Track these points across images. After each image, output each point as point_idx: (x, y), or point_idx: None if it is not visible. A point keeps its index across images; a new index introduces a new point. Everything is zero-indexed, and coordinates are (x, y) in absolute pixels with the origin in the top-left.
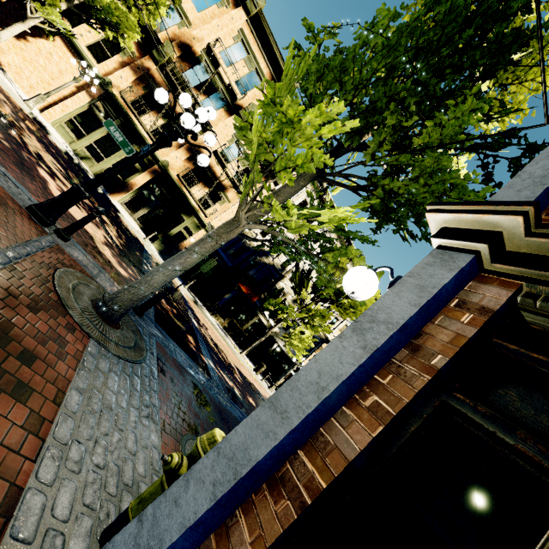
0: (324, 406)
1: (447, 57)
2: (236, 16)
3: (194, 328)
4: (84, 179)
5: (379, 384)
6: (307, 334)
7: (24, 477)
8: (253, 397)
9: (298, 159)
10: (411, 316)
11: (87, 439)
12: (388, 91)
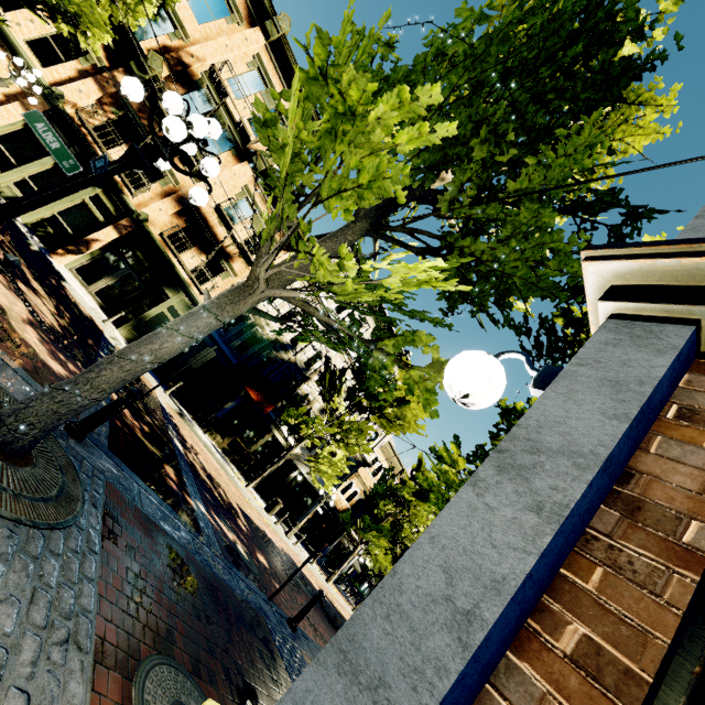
0: (476, 663)
1: (548, 79)
2: (251, 38)
3: (176, 453)
4: (7, 228)
5: (579, 592)
6: (340, 456)
7: None
8: (264, 552)
9: (362, 175)
10: (618, 439)
11: None
12: (474, 114)
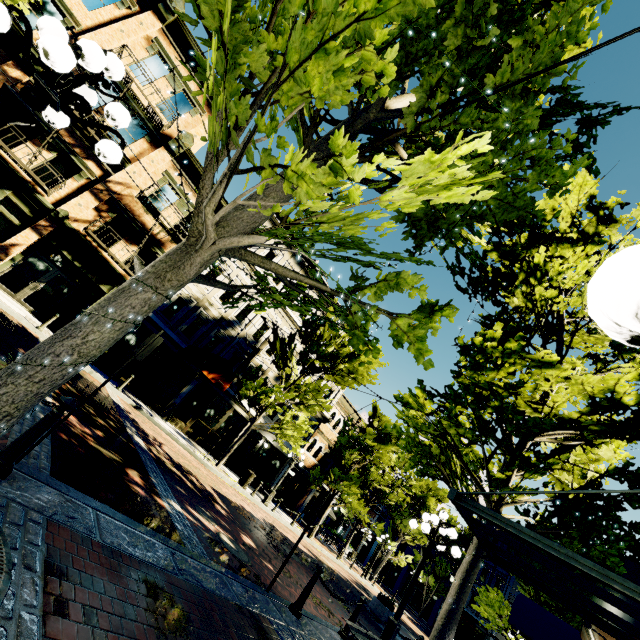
0: None
1: None
2: (146, 22)
3: (139, 451)
4: None
5: None
6: (302, 418)
7: None
8: (248, 531)
9: None
10: None
11: None
12: None
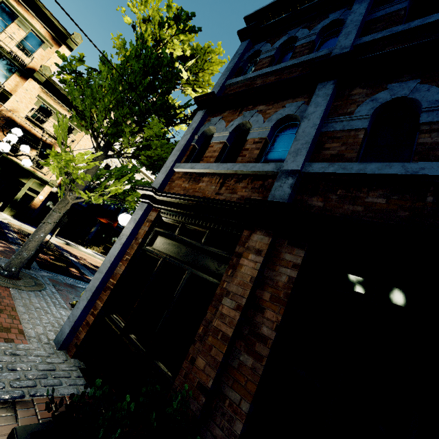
0: (113, 265)
1: (143, 92)
2: None
3: (73, 262)
4: None
5: (128, 252)
6: None
7: (20, 328)
8: None
9: (81, 175)
10: (132, 230)
11: (36, 317)
12: (120, 113)
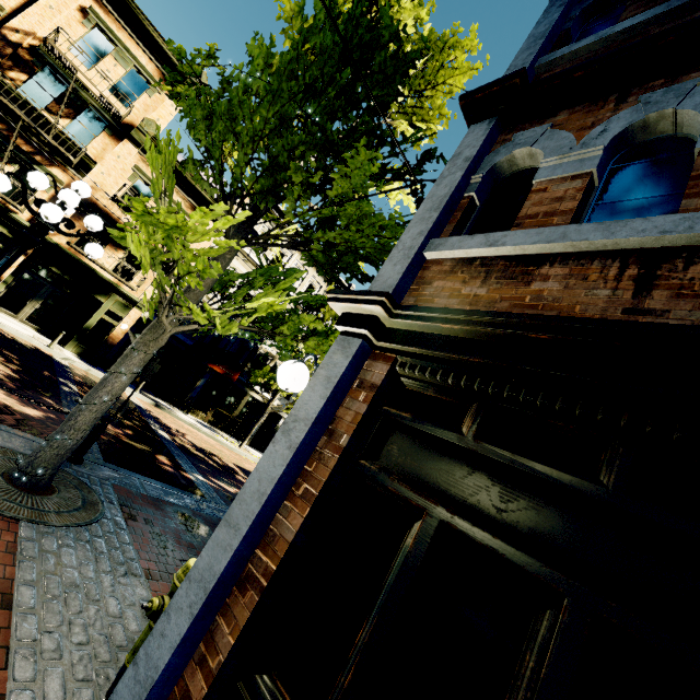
0: (266, 508)
1: (335, 99)
2: None
3: (164, 442)
4: None
5: (308, 473)
6: None
7: (1, 686)
8: None
9: (198, 265)
10: (320, 409)
11: (58, 626)
12: (286, 144)
